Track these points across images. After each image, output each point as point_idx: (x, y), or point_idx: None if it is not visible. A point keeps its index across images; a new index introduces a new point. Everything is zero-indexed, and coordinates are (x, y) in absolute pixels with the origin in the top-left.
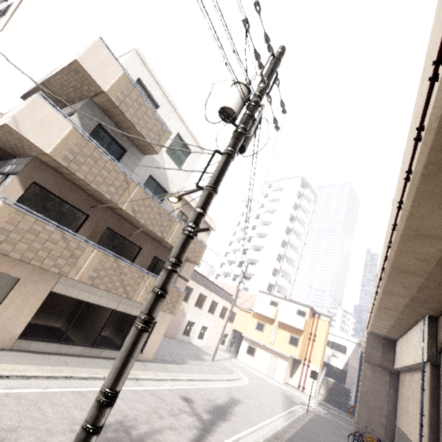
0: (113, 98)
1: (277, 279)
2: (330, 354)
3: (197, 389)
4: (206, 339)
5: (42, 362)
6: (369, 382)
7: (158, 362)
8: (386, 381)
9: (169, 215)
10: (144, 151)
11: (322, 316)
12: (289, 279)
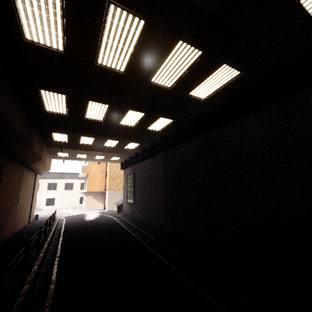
0: None
1: None
2: None
3: None
4: (57, 204)
5: None
6: None
7: None
8: None
9: None
10: None
11: None
12: None
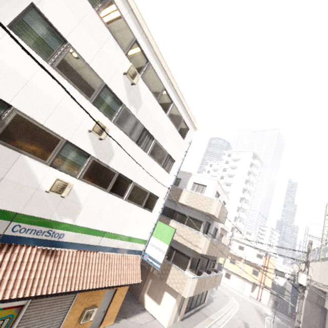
0: (218, 217)
1: (237, 223)
2: (274, 277)
3: (231, 320)
4: None
5: (193, 323)
6: (308, 311)
7: (207, 304)
8: (319, 312)
9: (223, 246)
10: (216, 221)
11: (272, 257)
12: (243, 221)
